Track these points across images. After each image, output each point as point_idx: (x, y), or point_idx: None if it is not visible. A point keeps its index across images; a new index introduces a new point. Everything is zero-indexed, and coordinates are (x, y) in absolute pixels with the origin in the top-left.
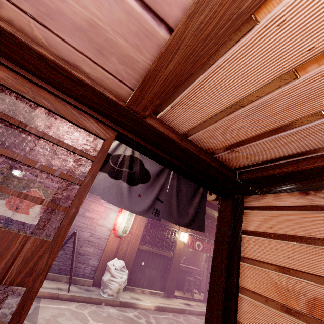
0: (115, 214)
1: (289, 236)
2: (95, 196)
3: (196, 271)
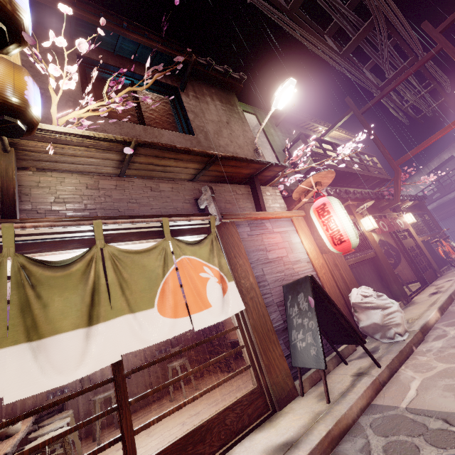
0: (296, 237)
1: None
2: (257, 224)
3: None
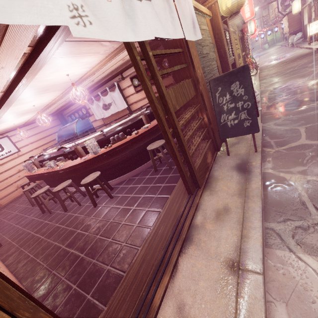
0: None
1: None
2: None
3: None
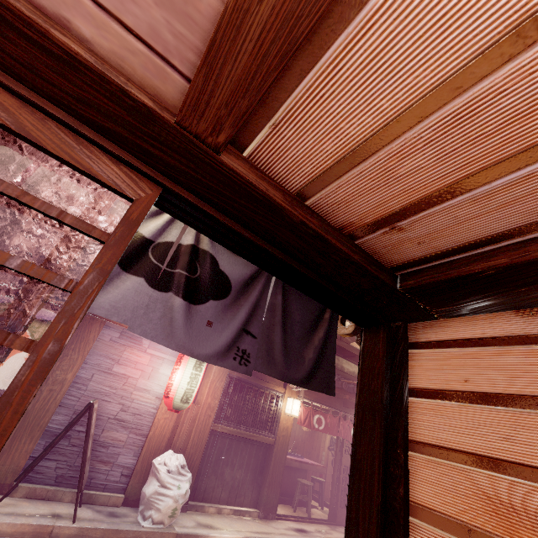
0: (170, 369)
1: (504, 395)
2: (132, 336)
3: (314, 467)
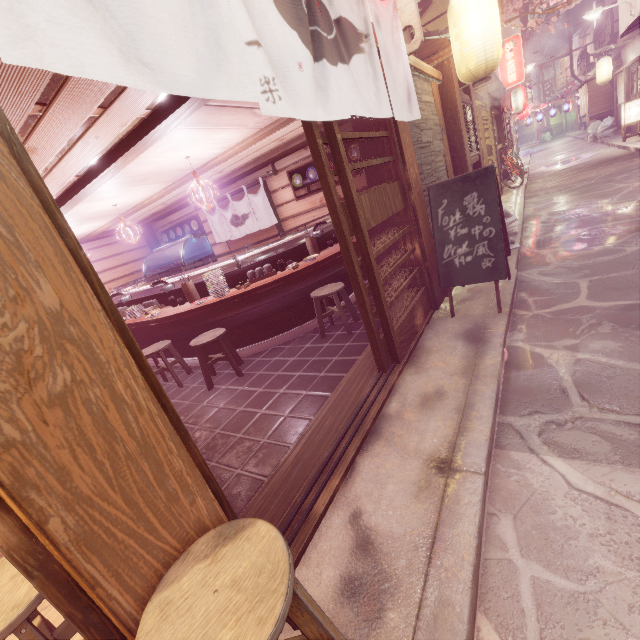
0: None
1: None
2: None
3: None
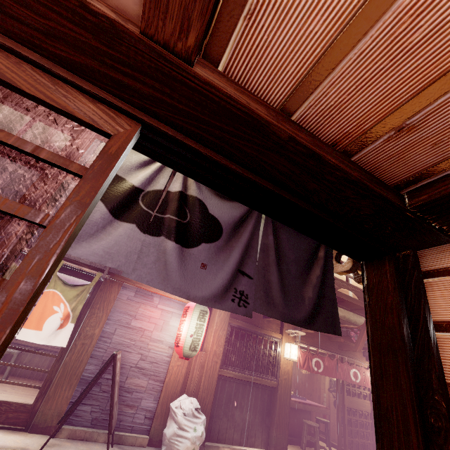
0: (178, 321)
1: None
2: (145, 294)
3: (317, 408)
